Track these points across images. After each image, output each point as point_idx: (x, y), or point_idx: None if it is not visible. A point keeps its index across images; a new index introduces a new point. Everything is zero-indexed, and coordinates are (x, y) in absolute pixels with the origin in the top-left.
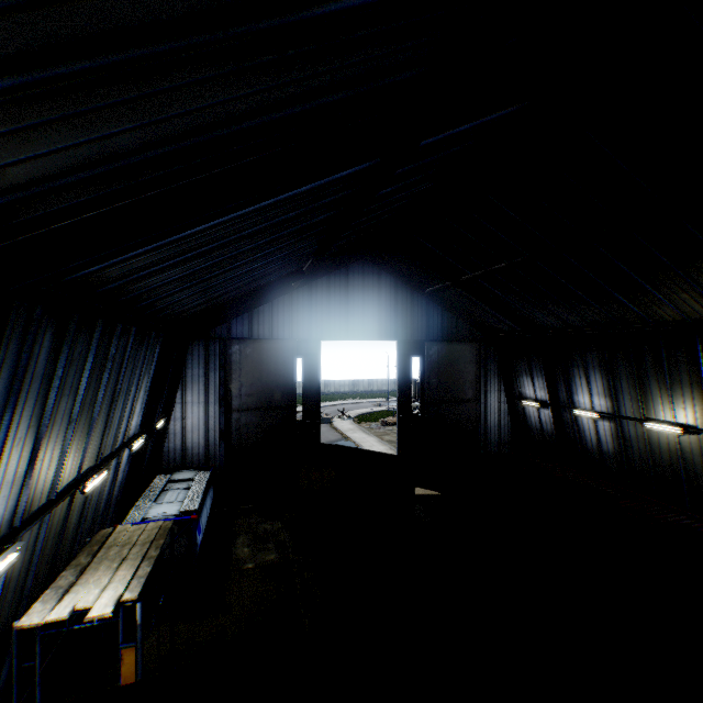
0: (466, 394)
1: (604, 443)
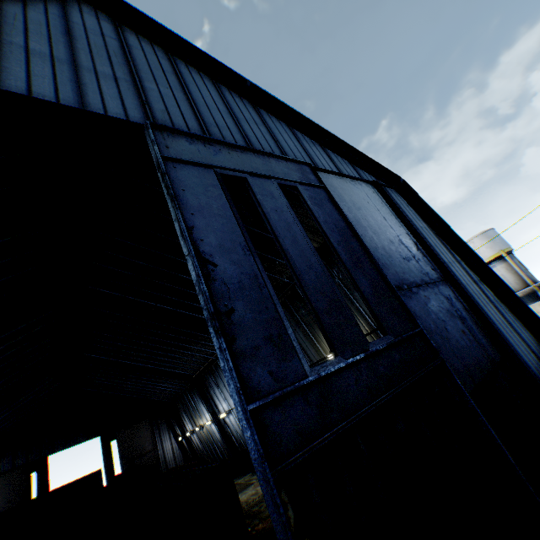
0: (147, 448)
1: (199, 444)
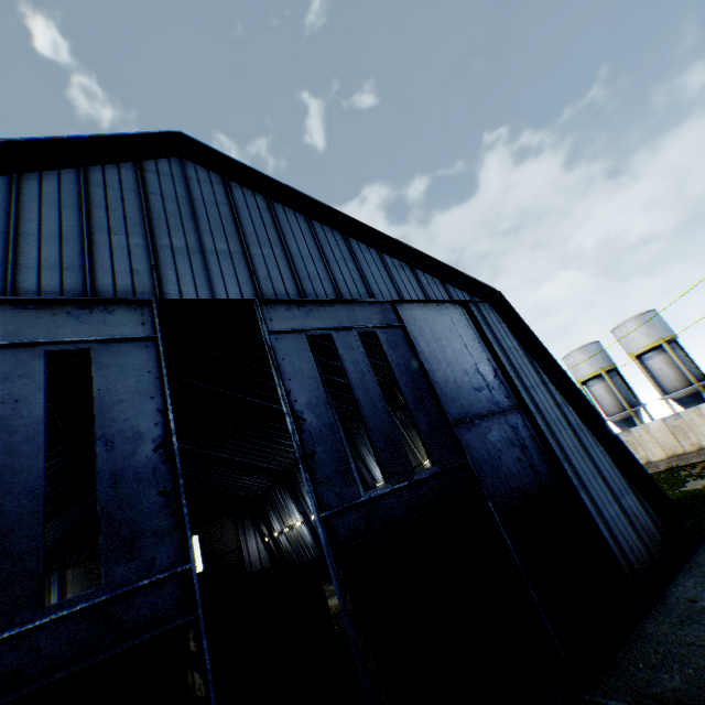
0: (231, 547)
1: (288, 546)
